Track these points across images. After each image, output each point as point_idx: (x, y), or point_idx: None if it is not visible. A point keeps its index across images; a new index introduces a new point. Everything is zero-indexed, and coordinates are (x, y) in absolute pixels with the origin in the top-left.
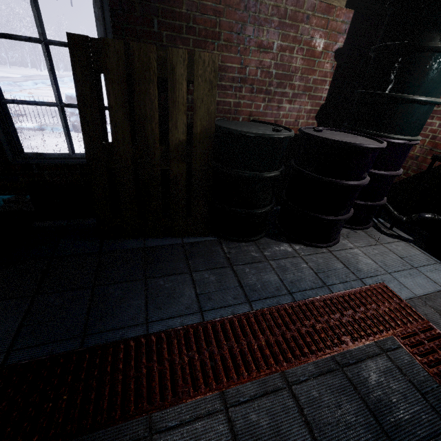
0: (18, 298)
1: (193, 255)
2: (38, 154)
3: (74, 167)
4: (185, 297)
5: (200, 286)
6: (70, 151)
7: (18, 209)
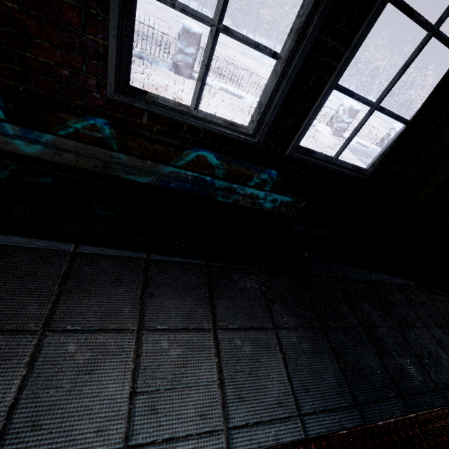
0: (311, 328)
1: (413, 303)
2: (308, 149)
3: (328, 173)
4: (445, 361)
5: (446, 348)
6: (335, 156)
7: (284, 212)
